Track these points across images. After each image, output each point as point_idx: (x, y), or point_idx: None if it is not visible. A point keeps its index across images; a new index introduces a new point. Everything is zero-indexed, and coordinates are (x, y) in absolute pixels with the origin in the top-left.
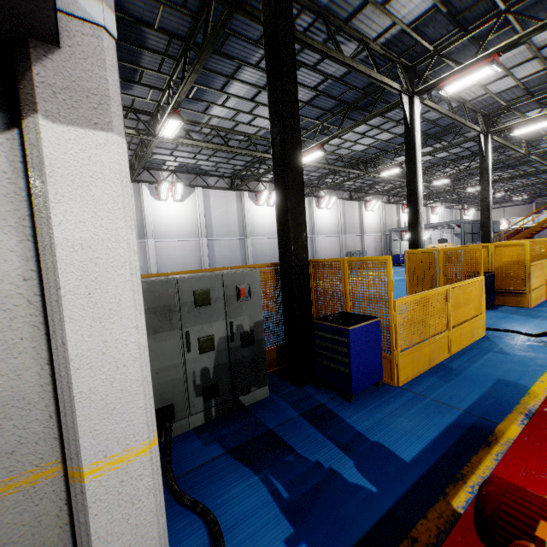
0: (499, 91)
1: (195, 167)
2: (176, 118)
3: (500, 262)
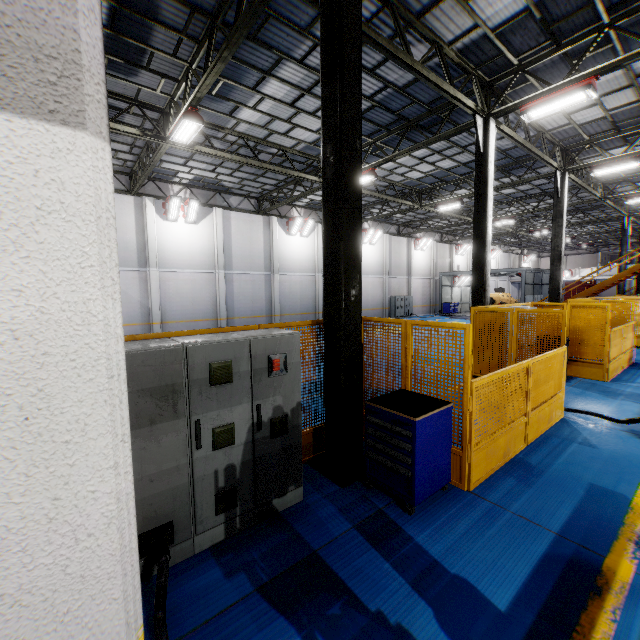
0: (584, 122)
1: (214, 182)
2: (194, 119)
3: (576, 326)
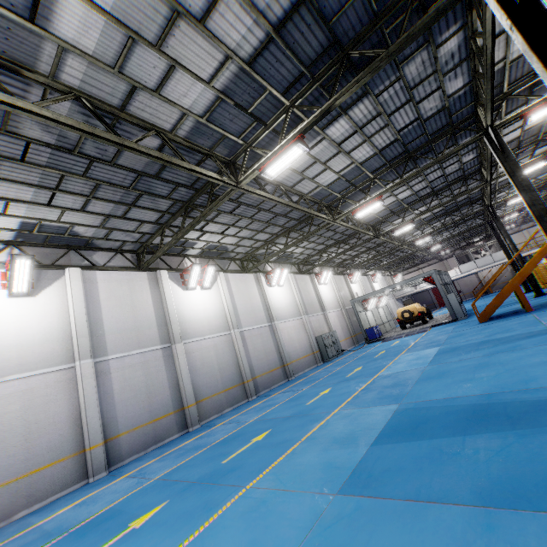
0: (514, 56)
1: (61, 230)
2: None
3: None
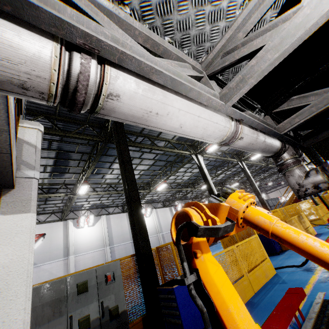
0: None
1: (100, 204)
2: (86, 184)
3: None
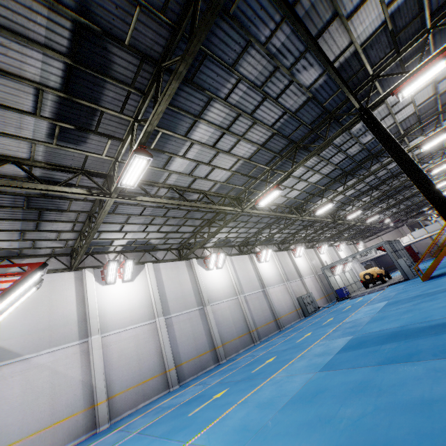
0: (401, 120)
1: (143, 242)
2: (144, 154)
3: None
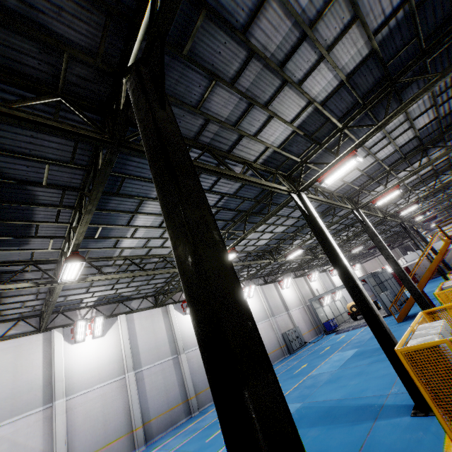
0: (351, 180)
1: (115, 295)
2: (76, 260)
3: None
